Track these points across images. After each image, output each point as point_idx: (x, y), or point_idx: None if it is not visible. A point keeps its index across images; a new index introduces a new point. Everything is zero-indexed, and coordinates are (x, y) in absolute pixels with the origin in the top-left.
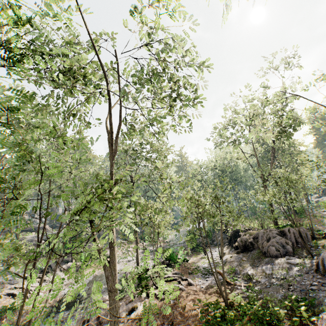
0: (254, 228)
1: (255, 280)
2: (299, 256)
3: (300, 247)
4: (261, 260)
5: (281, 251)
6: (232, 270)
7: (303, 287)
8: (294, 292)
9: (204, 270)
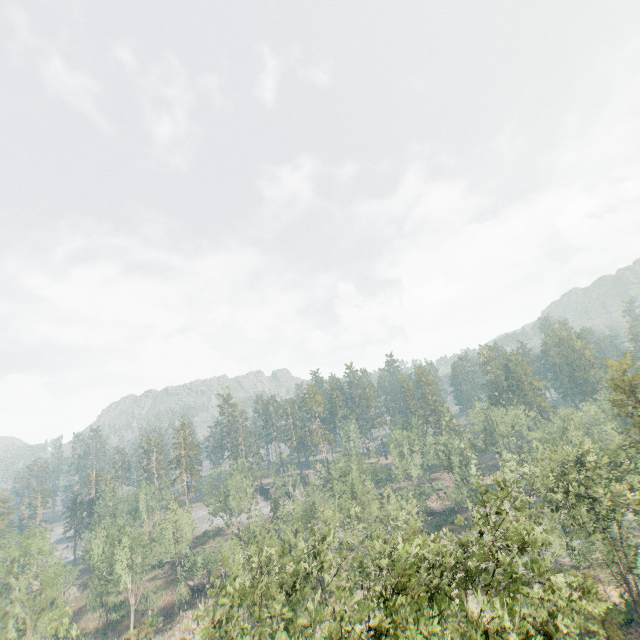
0: None
1: None
2: None
3: None
4: None
5: None
6: None
7: None
8: None
9: None
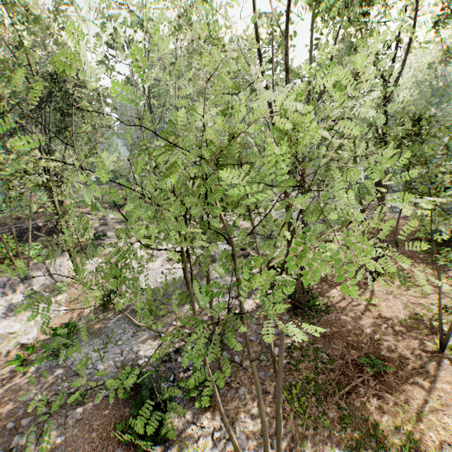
0: None
1: None
2: None
3: None
4: None
5: None
6: None
7: None
8: None
9: (392, 208)
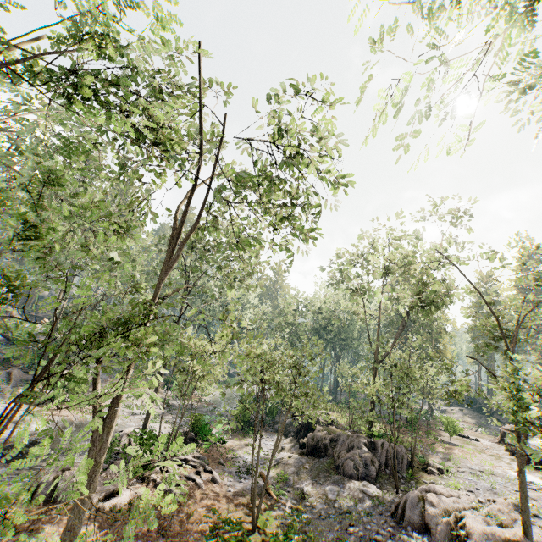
0: (339, 425)
1: (308, 503)
2: (381, 486)
3: (388, 474)
4: (328, 475)
5: (361, 471)
6: (283, 477)
7: (367, 532)
8: (352, 536)
9: (243, 465)
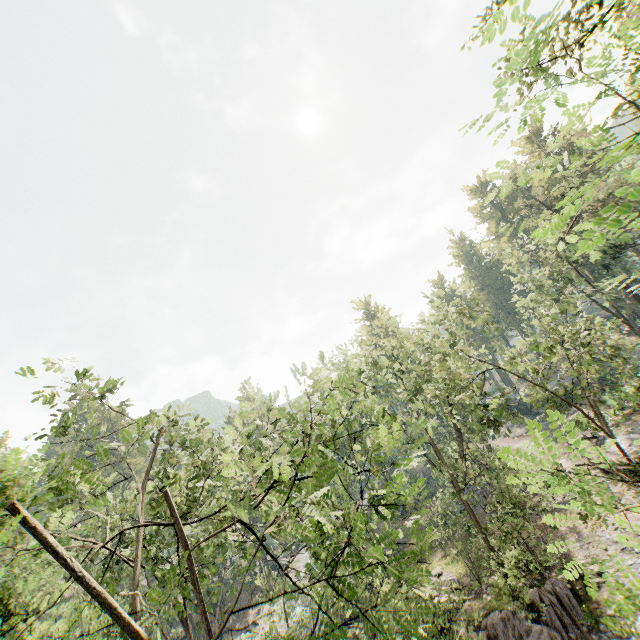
0: (468, 591)
1: None
2: None
3: (576, 638)
4: None
5: None
6: None
7: None
8: None
9: None
